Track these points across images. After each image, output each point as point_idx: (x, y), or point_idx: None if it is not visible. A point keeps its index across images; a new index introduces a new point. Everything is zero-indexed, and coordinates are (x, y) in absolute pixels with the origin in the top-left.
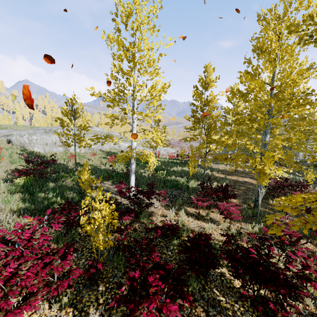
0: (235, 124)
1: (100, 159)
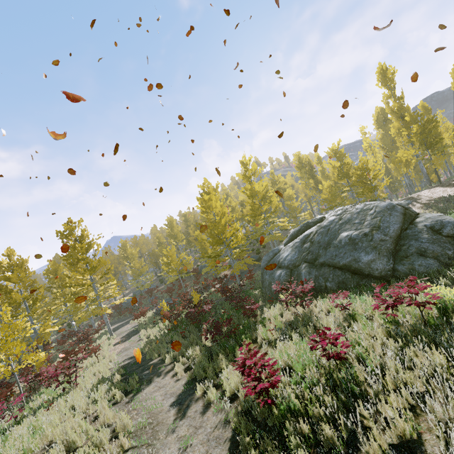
0: None
1: None
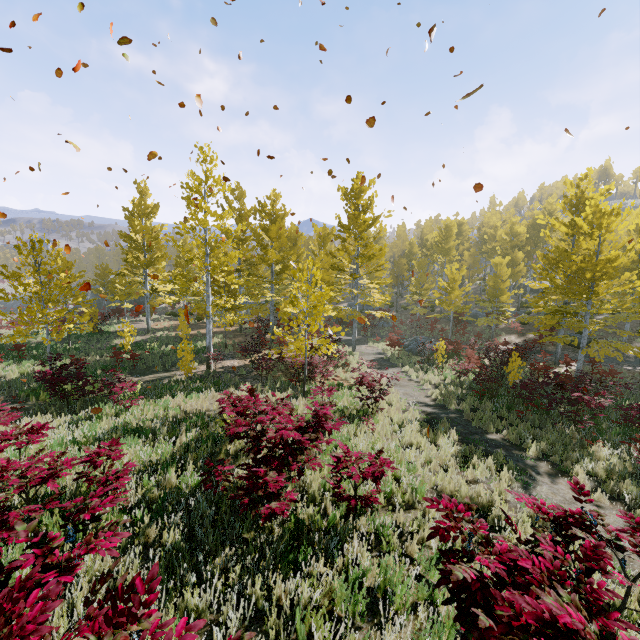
0: (177, 265)
1: None
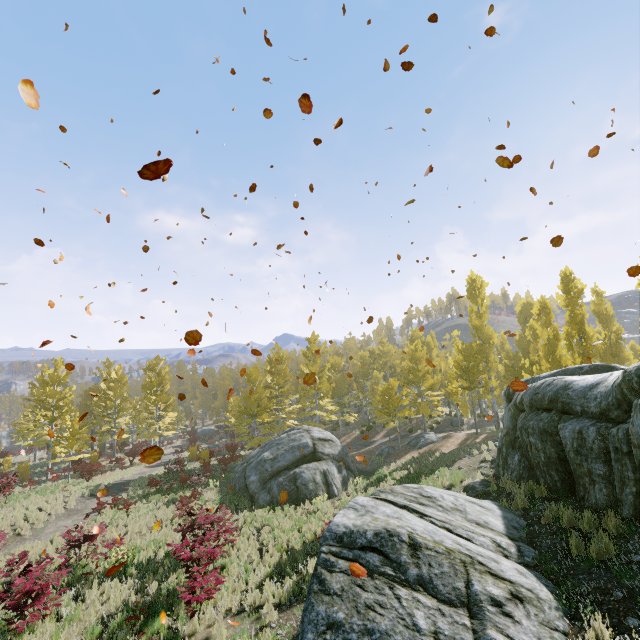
0: None
1: None
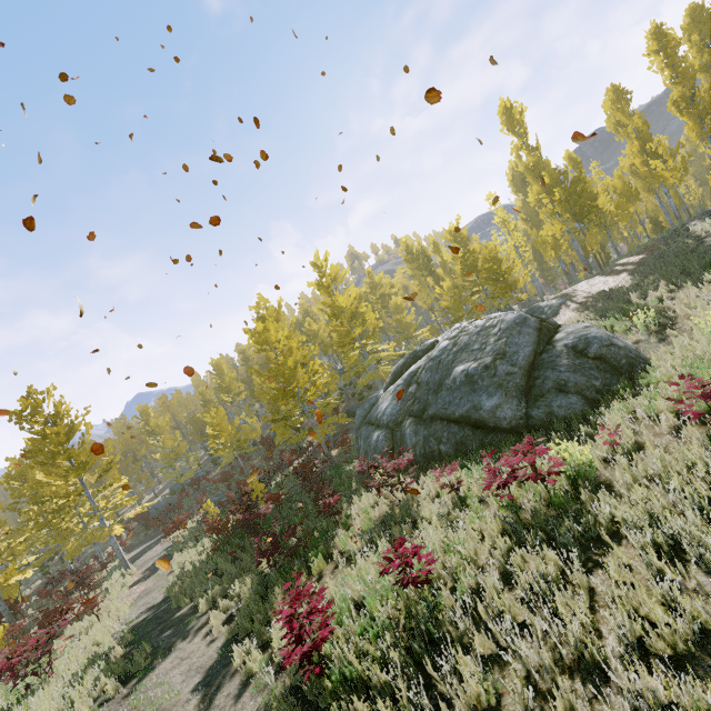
0: None
1: None
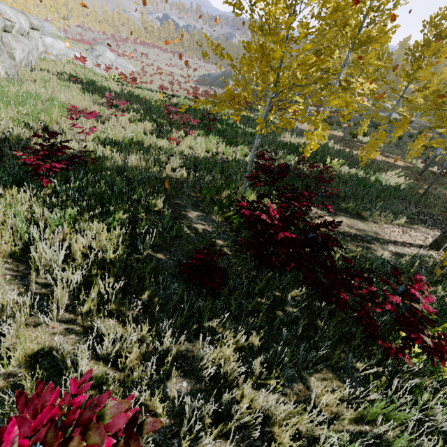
0: (378, 57)
1: (117, 113)
